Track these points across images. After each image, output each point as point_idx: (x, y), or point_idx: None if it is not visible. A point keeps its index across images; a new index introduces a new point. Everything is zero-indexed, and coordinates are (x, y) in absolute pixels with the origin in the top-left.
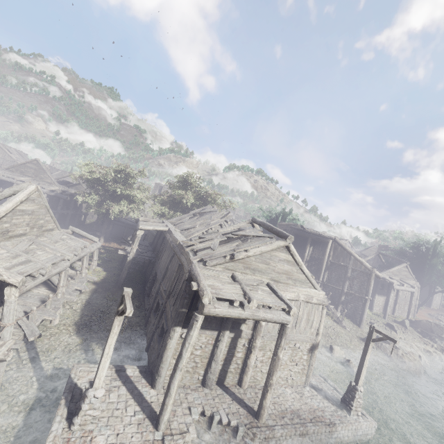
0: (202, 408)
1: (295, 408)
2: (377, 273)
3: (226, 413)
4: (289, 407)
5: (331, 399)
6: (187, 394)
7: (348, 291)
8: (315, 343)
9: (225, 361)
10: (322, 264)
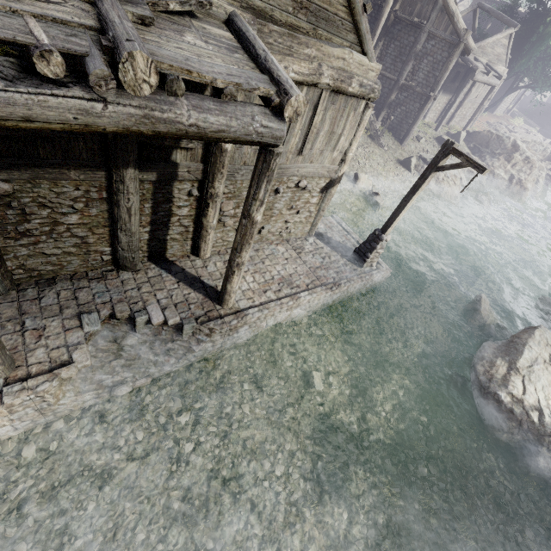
0: (110, 310)
1: (287, 273)
2: (469, 43)
3: (162, 307)
4: (278, 274)
5: (341, 251)
6: (79, 290)
7: (406, 83)
8: (335, 177)
9: (155, 226)
10: (380, 20)
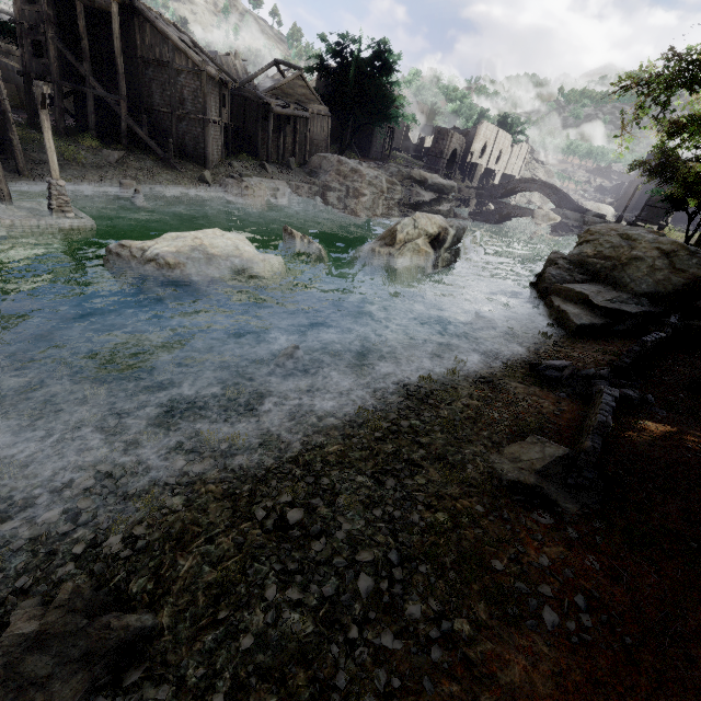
0: None
1: None
2: (209, 70)
3: None
4: None
5: (37, 210)
6: None
7: (180, 113)
8: None
9: None
10: (117, 61)
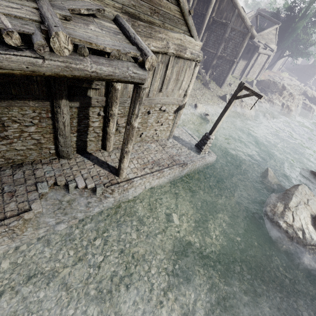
0: (54, 181)
1: (157, 158)
2: (253, 32)
3: (84, 178)
4: (151, 159)
5: (187, 146)
6: (36, 170)
7: (221, 55)
8: (181, 104)
9: (79, 133)
10: (204, 21)
